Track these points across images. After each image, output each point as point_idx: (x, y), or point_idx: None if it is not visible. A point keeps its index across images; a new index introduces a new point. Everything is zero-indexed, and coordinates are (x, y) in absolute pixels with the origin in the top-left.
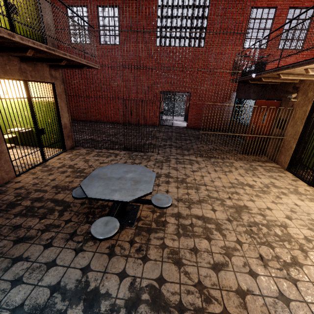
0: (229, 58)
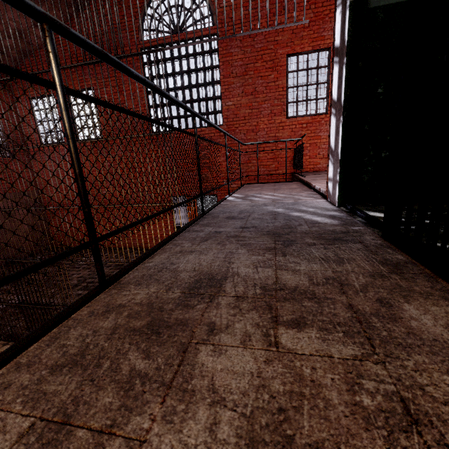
0: (268, 135)
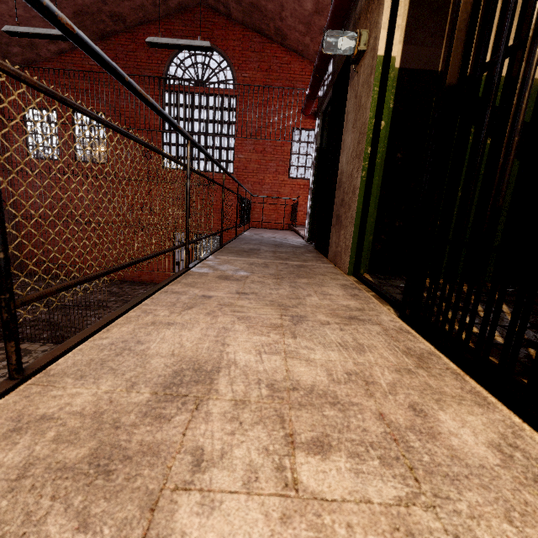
0: (272, 189)
